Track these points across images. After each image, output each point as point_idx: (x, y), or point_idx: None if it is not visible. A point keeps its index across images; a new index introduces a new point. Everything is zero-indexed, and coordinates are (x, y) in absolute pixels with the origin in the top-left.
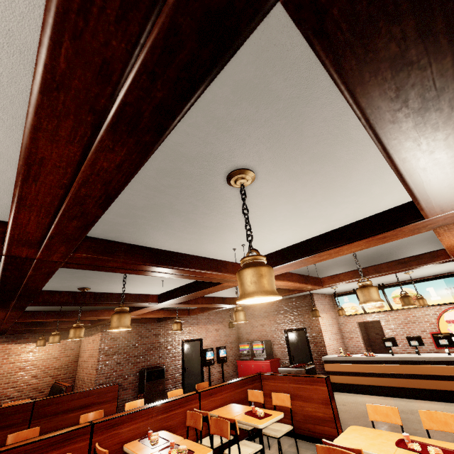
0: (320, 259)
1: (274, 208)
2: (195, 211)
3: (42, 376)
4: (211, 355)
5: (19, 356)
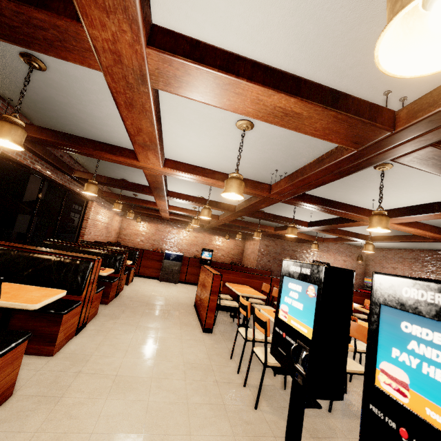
0: None
1: (408, 180)
2: (349, 179)
3: (226, 256)
4: None
5: (215, 242)
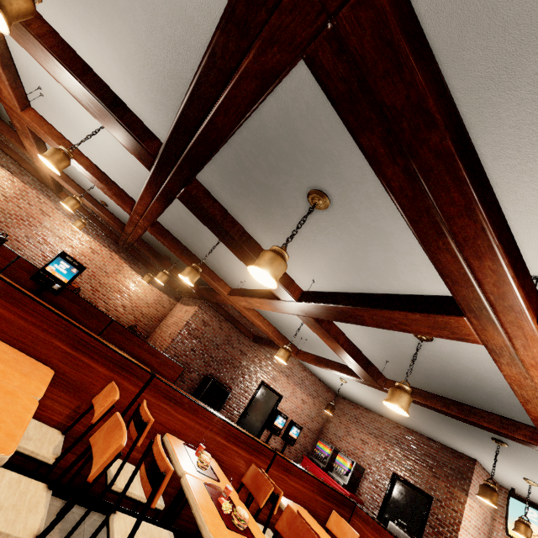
0: None
1: None
2: None
3: (129, 311)
4: (282, 423)
5: (125, 279)
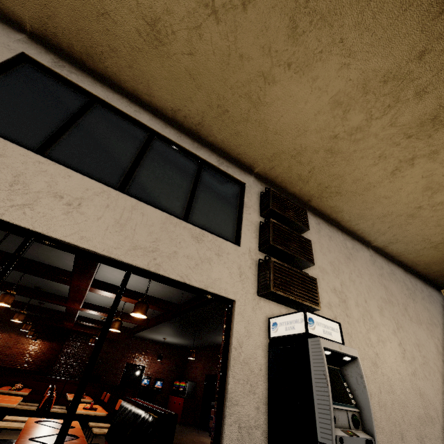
0: (80, 300)
1: None
2: None
3: (32, 363)
4: (147, 382)
5: (23, 345)
